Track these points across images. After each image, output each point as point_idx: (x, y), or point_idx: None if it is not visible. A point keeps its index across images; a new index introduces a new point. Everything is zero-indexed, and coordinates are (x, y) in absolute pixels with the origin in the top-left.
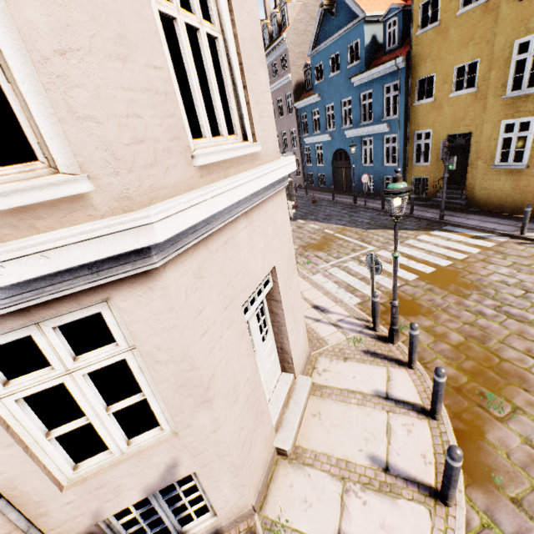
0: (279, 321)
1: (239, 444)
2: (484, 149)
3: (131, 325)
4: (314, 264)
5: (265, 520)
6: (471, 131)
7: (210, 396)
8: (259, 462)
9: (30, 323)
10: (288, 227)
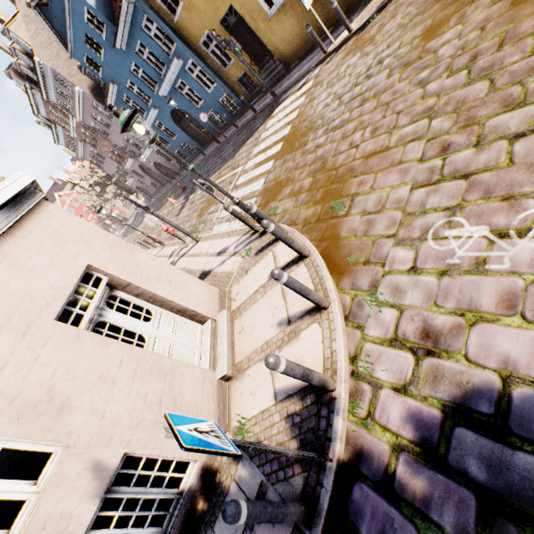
0: (150, 296)
1: (151, 407)
2: (251, 9)
3: None
4: (210, 222)
5: (234, 431)
6: (229, 4)
7: (62, 402)
8: (201, 401)
9: None
10: (85, 226)
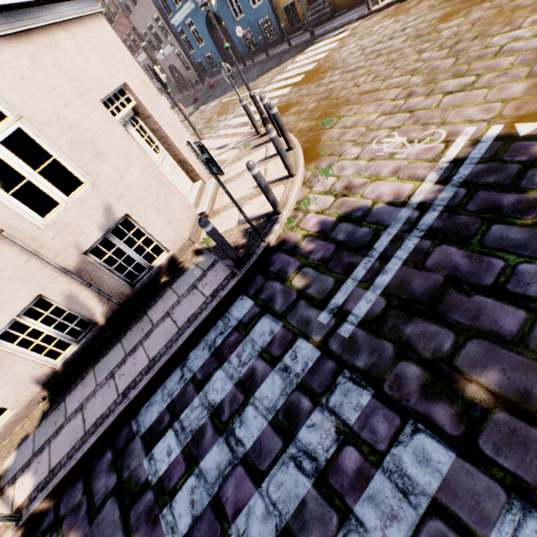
0: (163, 136)
1: (151, 195)
2: None
3: (4, 96)
4: (216, 128)
5: (201, 243)
6: None
7: (100, 150)
8: (183, 217)
9: None
10: (127, 54)
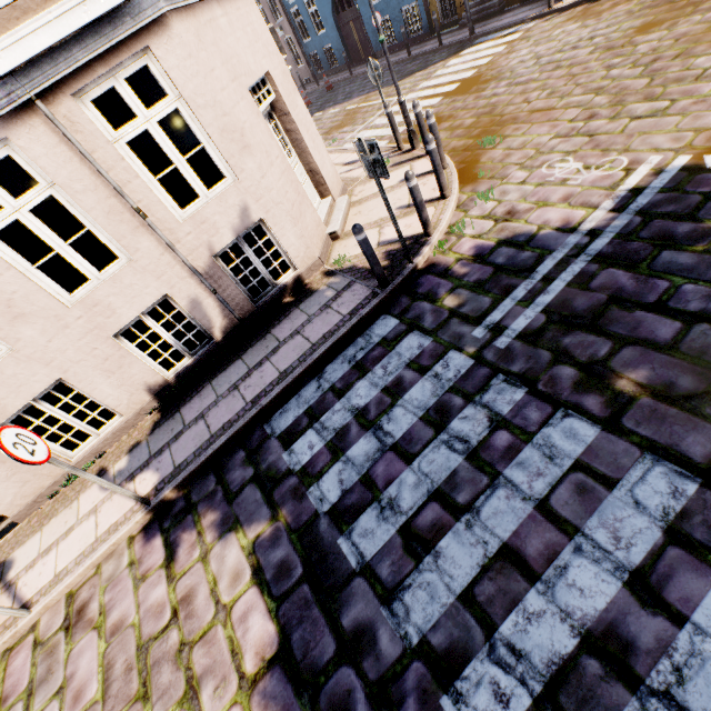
0: (297, 139)
1: (288, 201)
2: None
3: (170, 73)
4: (340, 140)
5: (331, 264)
6: None
7: (247, 143)
8: (314, 234)
9: (110, 76)
10: (270, 38)
